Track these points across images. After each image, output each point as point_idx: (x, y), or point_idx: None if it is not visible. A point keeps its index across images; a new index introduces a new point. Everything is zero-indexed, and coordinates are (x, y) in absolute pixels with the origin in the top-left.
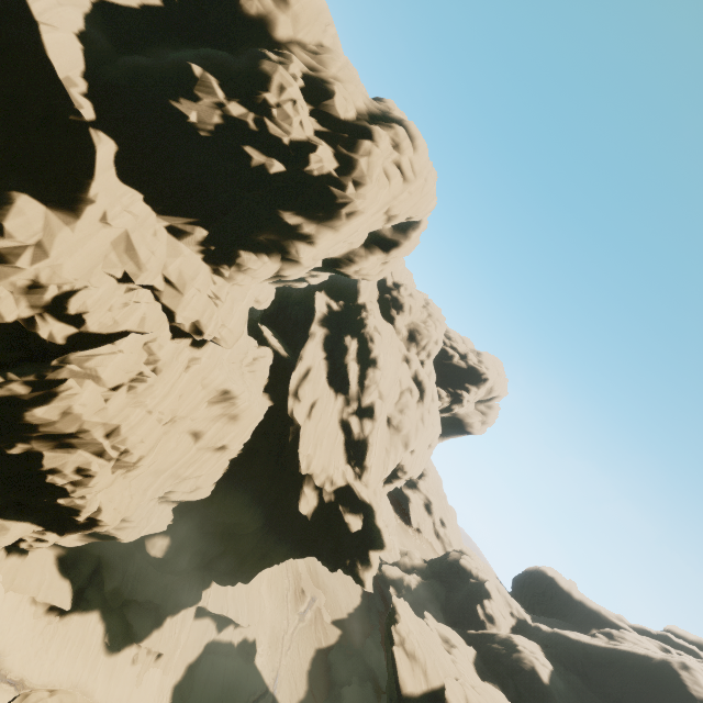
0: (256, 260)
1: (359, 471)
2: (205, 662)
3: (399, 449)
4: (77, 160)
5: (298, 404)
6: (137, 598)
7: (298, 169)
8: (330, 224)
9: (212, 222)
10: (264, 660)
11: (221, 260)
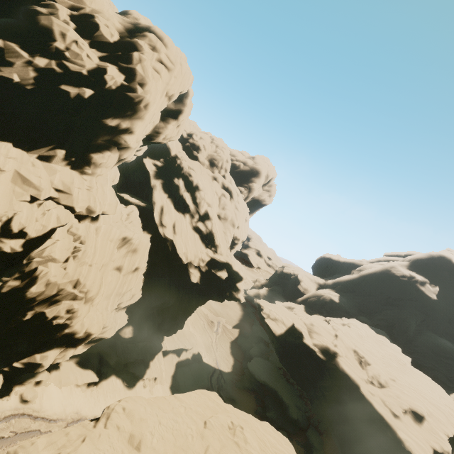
0: (103, 156)
1: (214, 249)
2: (179, 372)
3: (230, 229)
4: None
5: (165, 229)
6: (130, 361)
7: (101, 89)
8: (137, 117)
9: (64, 143)
10: (207, 358)
11: (82, 165)
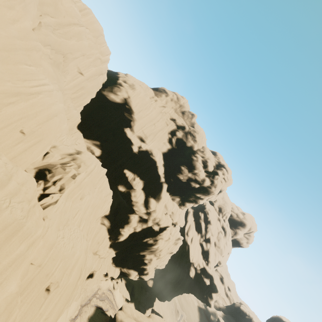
0: (189, 204)
1: (207, 262)
2: None
3: (219, 255)
4: (160, 189)
5: (188, 238)
6: (141, 300)
7: (202, 185)
8: (207, 195)
9: (181, 196)
10: None
11: (182, 205)
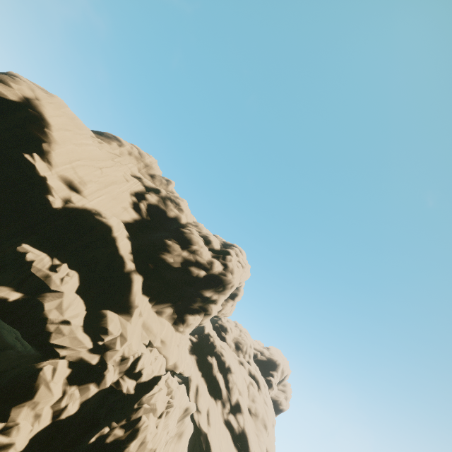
0: (195, 318)
1: None
2: None
3: (263, 431)
4: (128, 288)
5: (200, 416)
6: None
7: (210, 272)
8: (223, 293)
9: (174, 303)
10: None
11: (179, 322)
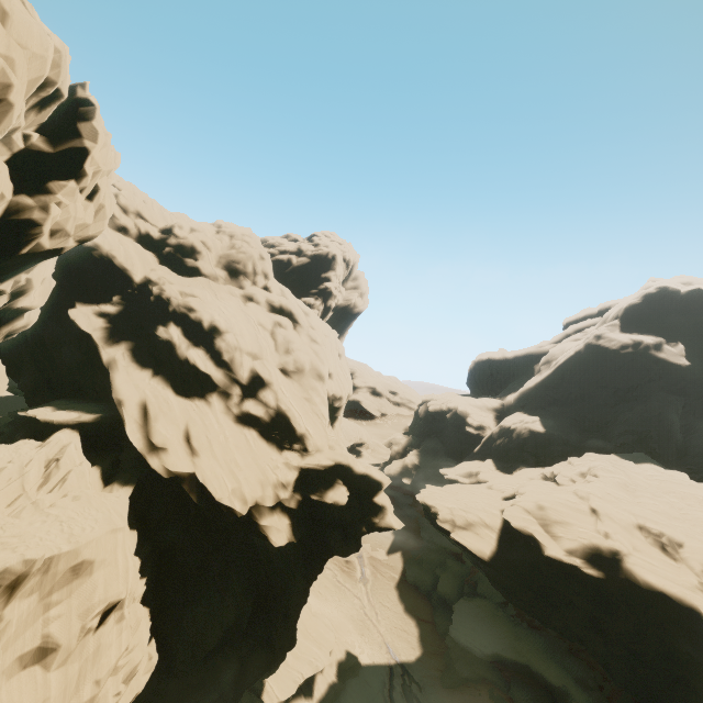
0: None
1: (300, 446)
2: None
3: (317, 387)
4: None
5: (166, 456)
6: None
7: None
8: None
9: None
10: (367, 651)
11: None
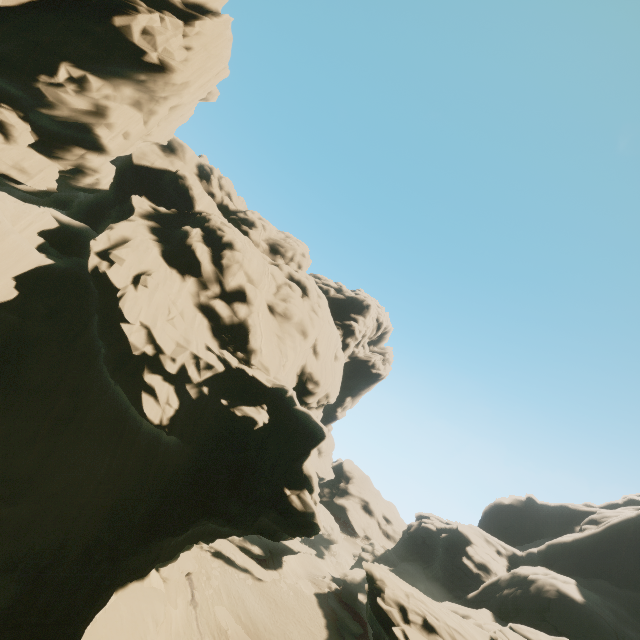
0: None
1: (244, 356)
2: None
3: (295, 337)
4: None
5: (108, 264)
6: None
7: None
8: None
9: None
10: None
11: None
